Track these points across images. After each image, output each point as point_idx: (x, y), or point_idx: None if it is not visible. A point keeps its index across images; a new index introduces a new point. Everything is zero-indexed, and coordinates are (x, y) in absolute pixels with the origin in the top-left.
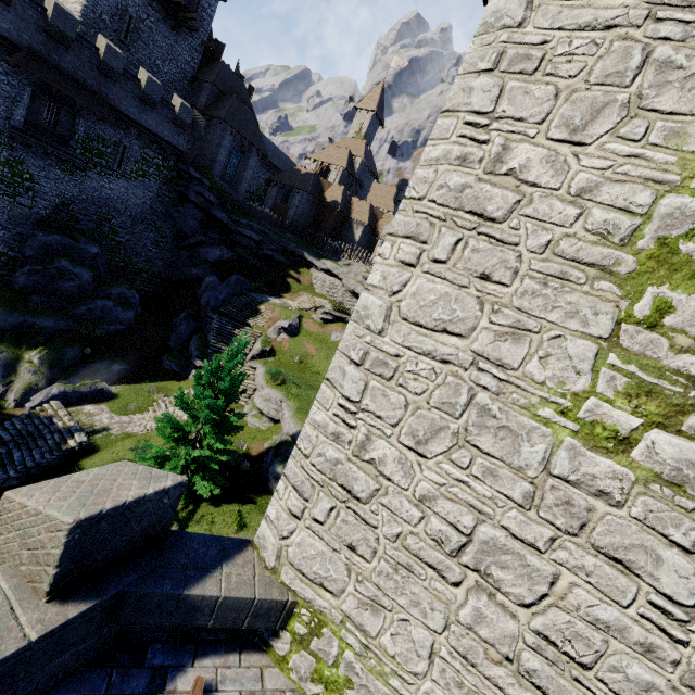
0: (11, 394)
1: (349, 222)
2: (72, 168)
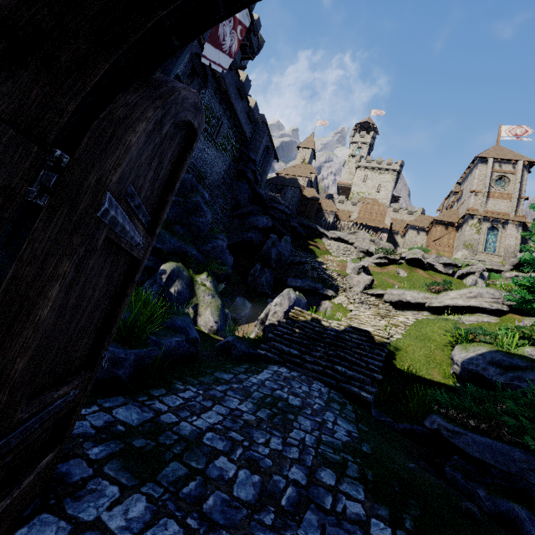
0: (200, 319)
1: (320, 213)
2: None
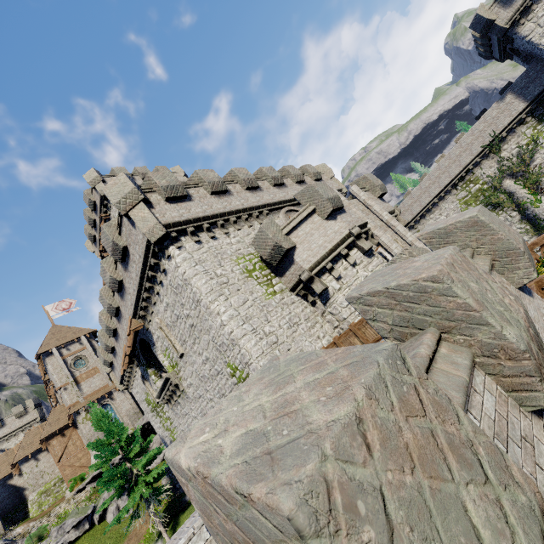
0: None
1: None
2: None
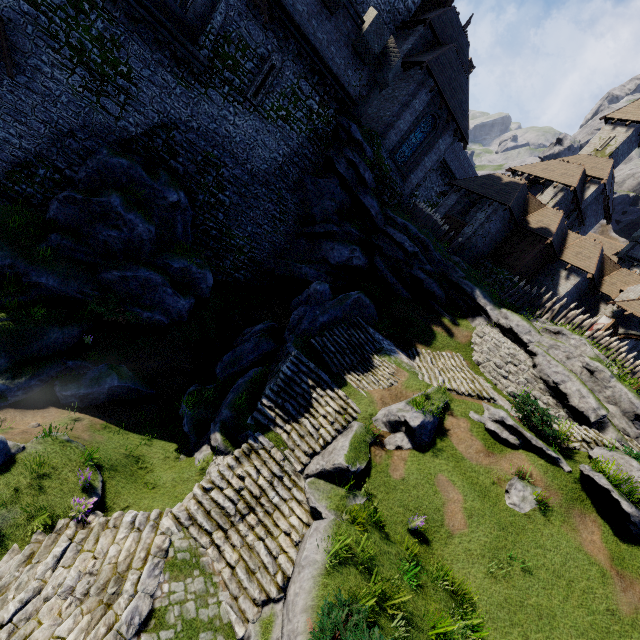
0: None
1: (553, 264)
2: (188, 76)
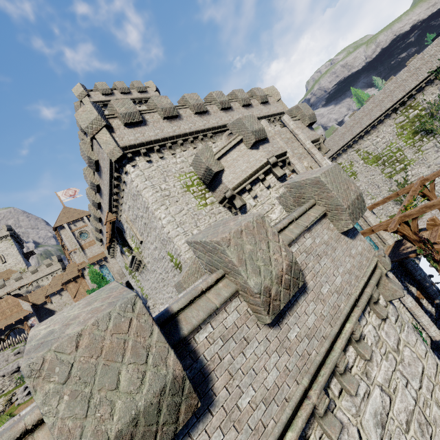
0: None
1: None
2: None
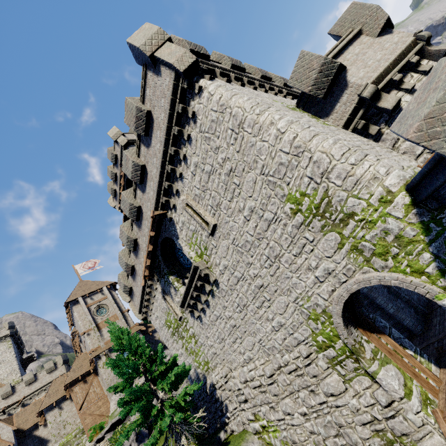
0: None
1: None
2: None
